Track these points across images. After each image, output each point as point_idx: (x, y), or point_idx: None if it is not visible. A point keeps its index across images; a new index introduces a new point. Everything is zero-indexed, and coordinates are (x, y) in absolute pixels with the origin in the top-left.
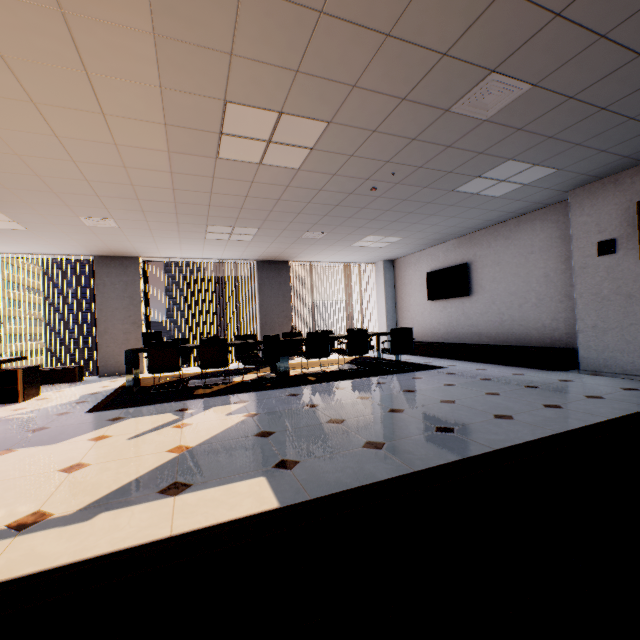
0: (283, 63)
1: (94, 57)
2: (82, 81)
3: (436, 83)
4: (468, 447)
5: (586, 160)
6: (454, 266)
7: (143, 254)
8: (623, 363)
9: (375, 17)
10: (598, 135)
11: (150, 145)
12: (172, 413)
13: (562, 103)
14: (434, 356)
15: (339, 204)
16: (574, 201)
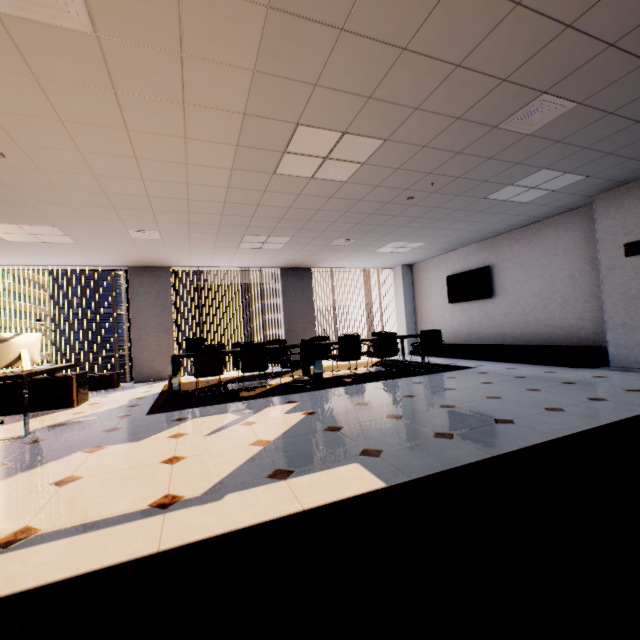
0: (359, 91)
1: (195, 91)
2: (177, 111)
3: (491, 104)
4: (534, 435)
5: (614, 167)
6: (475, 269)
7: (174, 264)
8: None
9: (450, 52)
10: (630, 145)
11: (217, 164)
12: (231, 413)
13: (601, 118)
14: (458, 357)
15: (374, 213)
16: (599, 205)
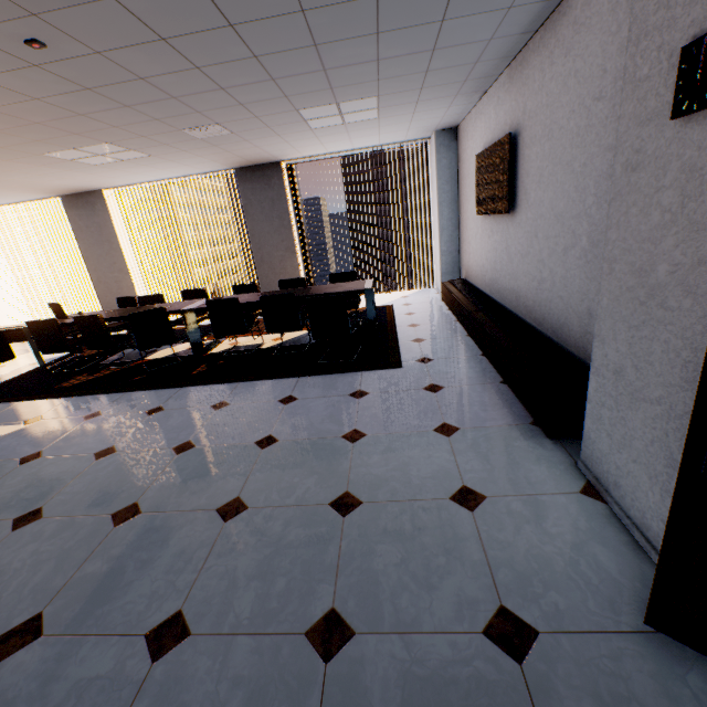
0: None
1: None
2: None
3: None
4: None
5: None
6: (497, 142)
7: (97, 187)
8: (648, 507)
9: None
10: None
11: None
12: None
13: None
14: (460, 322)
15: (85, 86)
16: None
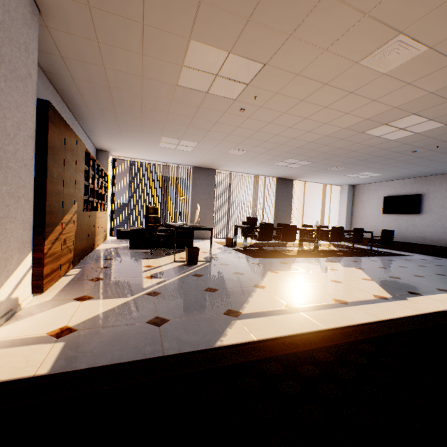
0: None
1: (388, 96)
2: (364, 103)
3: None
4: None
5: None
6: (409, 195)
7: (220, 168)
8: None
9: None
10: None
11: (340, 125)
12: (308, 263)
13: None
14: (387, 248)
15: (381, 156)
16: None
